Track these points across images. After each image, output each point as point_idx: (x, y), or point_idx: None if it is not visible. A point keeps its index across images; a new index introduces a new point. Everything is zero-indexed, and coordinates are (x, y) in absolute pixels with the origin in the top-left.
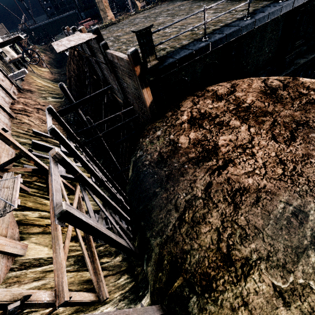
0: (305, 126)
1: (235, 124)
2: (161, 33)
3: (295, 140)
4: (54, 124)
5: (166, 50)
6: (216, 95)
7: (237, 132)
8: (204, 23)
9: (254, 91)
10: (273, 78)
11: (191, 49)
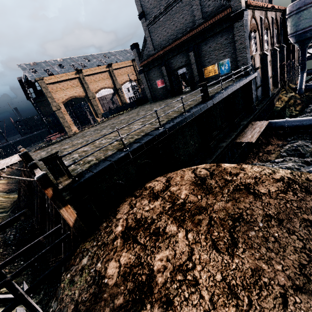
0: (241, 221)
1: (171, 231)
2: (97, 144)
3: (237, 245)
4: None
5: (91, 162)
6: (152, 192)
7: (175, 243)
8: (120, 138)
9: (187, 183)
10: (201, 166)
11: (111, 160)
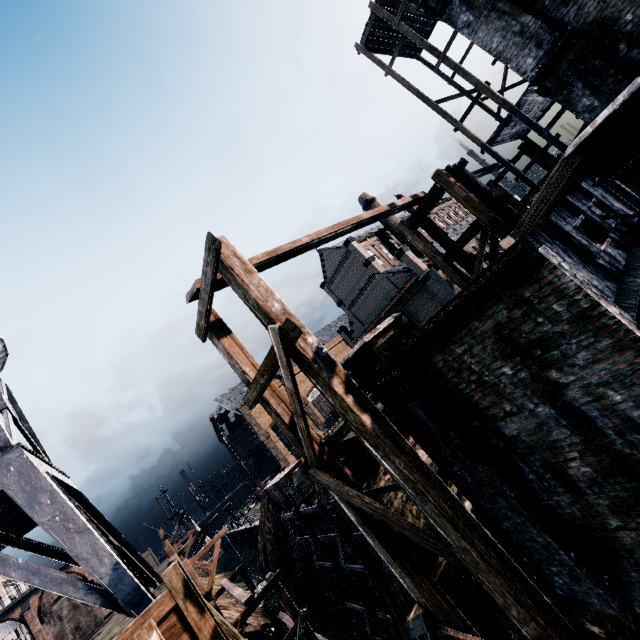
0: None
1: None
2: None
3: None
4: (257, 616)
5: None
6: None
7: None
8: None
9: None
10: None
11: None
